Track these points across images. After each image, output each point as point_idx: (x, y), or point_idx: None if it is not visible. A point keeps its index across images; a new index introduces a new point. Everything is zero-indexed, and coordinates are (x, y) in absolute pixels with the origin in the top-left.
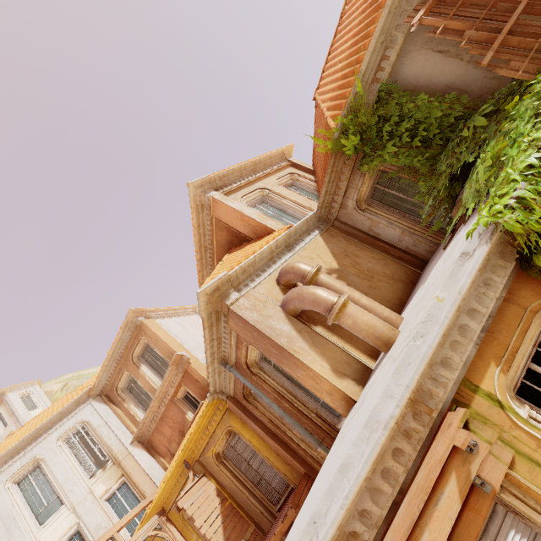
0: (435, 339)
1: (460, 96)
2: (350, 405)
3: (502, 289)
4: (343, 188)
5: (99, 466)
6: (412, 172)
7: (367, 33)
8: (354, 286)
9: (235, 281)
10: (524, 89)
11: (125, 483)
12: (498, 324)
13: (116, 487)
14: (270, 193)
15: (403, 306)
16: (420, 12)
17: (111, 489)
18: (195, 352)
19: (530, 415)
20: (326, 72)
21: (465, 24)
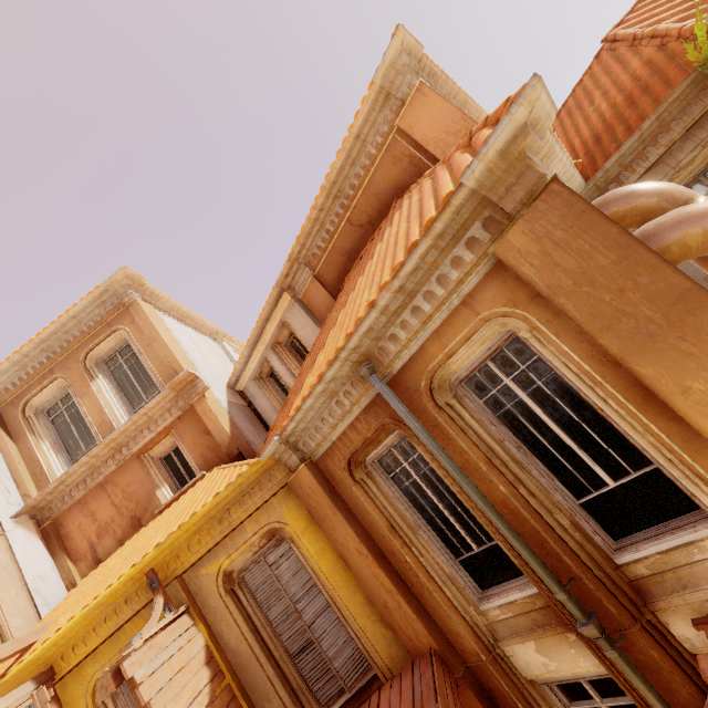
0: None
1: None
2: None
3: None
4: (652, 159)
5: None
6: None
7: None
8: None
9: (535, 159)
10: None
11: None
12: None
13: None
14: None
15: None
16: None
17: None
18: (212, 387)
19: None
20: None
21: None
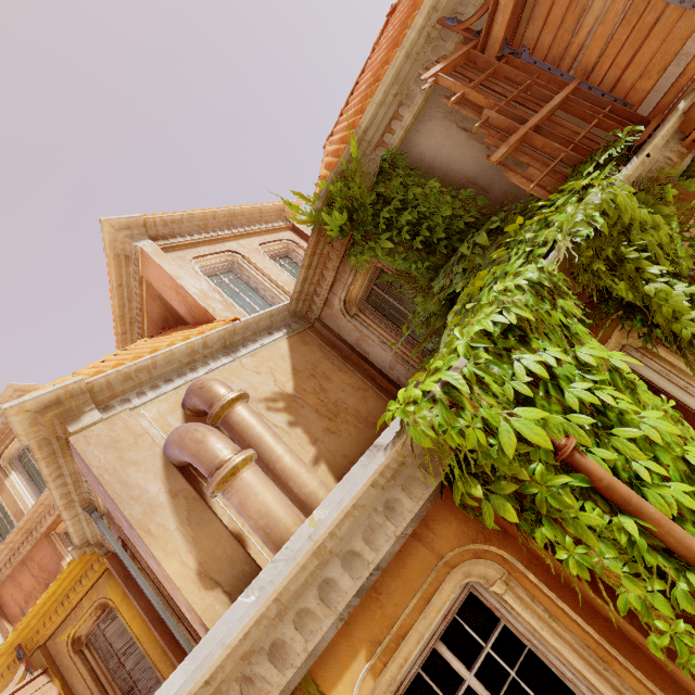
0: (237, 627)
1: (478, 196)
2: None
3: (410, 521)
4: (329, 279)
5: None
6: (410, 282)
7: (378, 75)
8: (304, 426)
9: (104, 391)
10: (537, 209)
11: None
12: (393, 578)
13: None
14: (244, 262)
15: None
16: (438, 66)
17: None
18: None
19: None
20: (342, 116)
21: (487, 100)
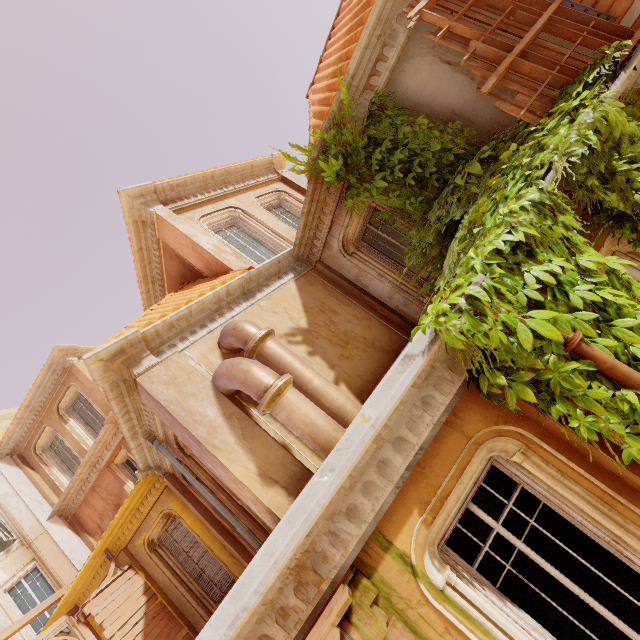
0: (328, 492)
1: (465, 128)
2: (275, 520)
3: (443, 412)
4: (327, 223)
5: (1, 547)
6: (404, 217)
7: (361, 18)
8: (321, 354)
9: (155, 339)
10: (527, 134)
11: (36, 569)
12: (433, 456)
13: (22, 574)
14: (244, 216)
15: (376, 384)
16: (422, 2)
17: (14, 578)
18: None
19: (449, 582)
20: (322, 63)
21: (473, 32)
